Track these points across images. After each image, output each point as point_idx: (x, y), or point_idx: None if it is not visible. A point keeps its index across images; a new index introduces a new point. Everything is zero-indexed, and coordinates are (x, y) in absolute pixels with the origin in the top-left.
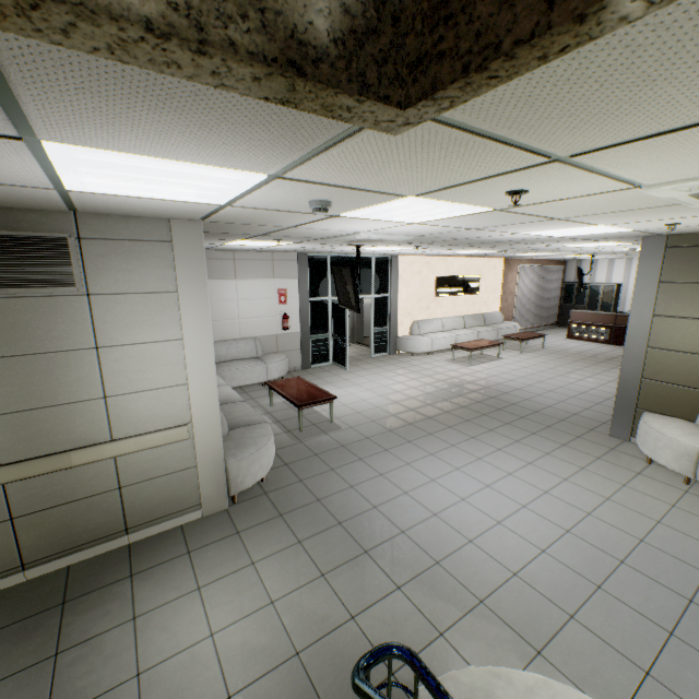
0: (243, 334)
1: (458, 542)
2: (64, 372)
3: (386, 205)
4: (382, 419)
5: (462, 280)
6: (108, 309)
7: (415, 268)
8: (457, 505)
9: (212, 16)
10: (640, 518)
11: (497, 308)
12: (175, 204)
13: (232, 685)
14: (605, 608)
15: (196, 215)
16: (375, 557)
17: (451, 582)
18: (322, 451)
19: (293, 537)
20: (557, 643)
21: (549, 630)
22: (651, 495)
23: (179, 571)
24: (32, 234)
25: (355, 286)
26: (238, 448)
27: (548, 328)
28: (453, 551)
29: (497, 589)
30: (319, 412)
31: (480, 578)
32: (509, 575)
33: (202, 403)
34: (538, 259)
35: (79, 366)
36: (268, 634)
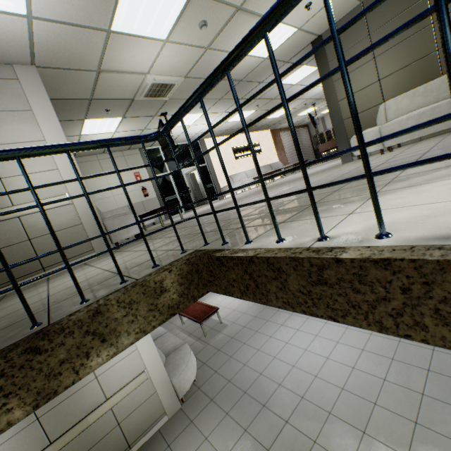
0: None
1: (309, 379)
2: None
3: None
4: (249, 310)
5: None
6: None
7: None
8: (303, 355)
9: (147, 325)
10: None
11: None
12: None
13: None
14: (390, 392)
15: None
16: (269, 407)
17: (312, 407)
18: (222, 346)
19: (222, 412)
20: (371, 423)
21: (366, 416)
22: None
23: None
24: None
25: None
26: (175, 369)
27: None
28: (308, 386)
29: (336, 401)
30: (212, 318)
31: (325, 398)
32: (339, 390)
33: (148, 355)
34: None
35: None
36: None
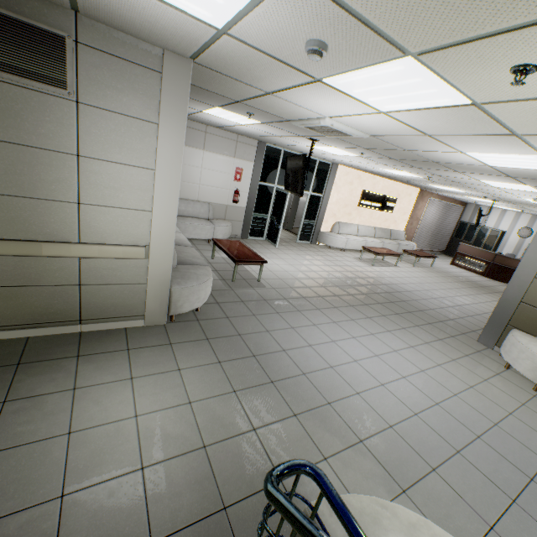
0: (200, 198)
1: (347, 392)
2: (46, 170)
3: (376, 69)
4: (299, 288)
5: (382, 198)
6: (93, 122)
7: (349, 178)
8: (350, 364)
9: None
10: (496, 407)
11: (403, 228)
12: (174, 17)
13: (146, 459)
14: (462, 469)
15: (189, 47)
16: (279, 388)
17: (338, 421)
18: (248, 300)
19: (214, 358)
20: (420, 488)
21: (414, 476)
22: (506, 392)
23: (118, 362)
24: (31, 22)
25: (304, 173)
26: (183, 279)
27: (437, 253)
28: (343, 397)
29: (375, 434)
30: (249, 271)
31: (362, 423)
32: (386, 426)
33: (161, 232)
34: (446, 196)
35: (59, 168)
36: (182, 426)
